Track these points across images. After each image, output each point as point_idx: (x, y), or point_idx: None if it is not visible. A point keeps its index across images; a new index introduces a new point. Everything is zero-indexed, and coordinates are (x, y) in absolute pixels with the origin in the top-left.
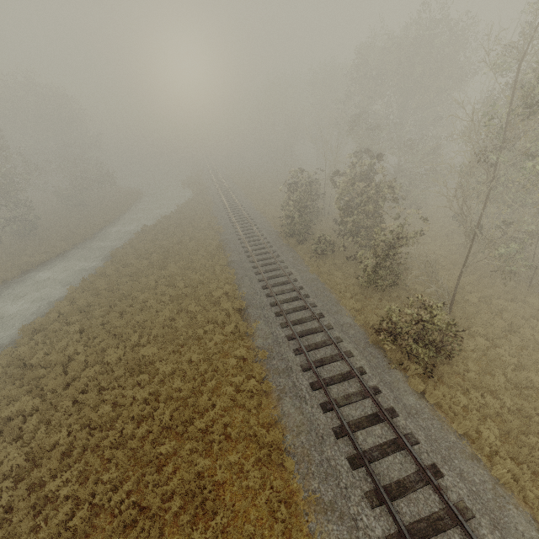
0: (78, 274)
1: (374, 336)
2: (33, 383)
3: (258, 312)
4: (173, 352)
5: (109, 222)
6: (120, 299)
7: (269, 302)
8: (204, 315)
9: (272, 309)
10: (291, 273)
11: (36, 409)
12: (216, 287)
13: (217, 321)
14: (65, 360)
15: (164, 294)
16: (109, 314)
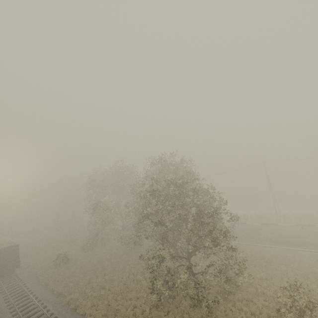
0: None
1: None
2: None
3: None
4: None
5: None
6: None
7: None
8: None
9: None
10: None
11: None
12: None
13: None
14: None
15: None
16: None
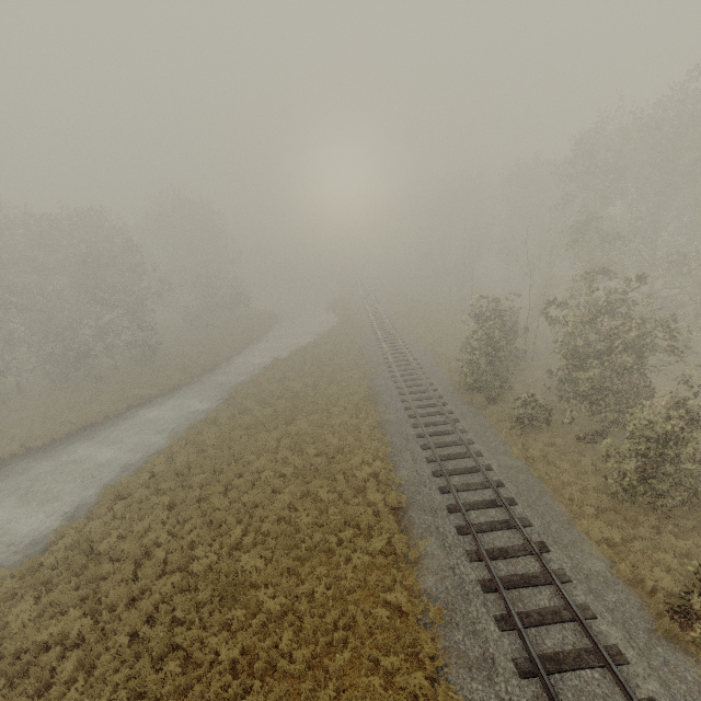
0: (187, 418)
1: (666, 620)
2: (92, 585)
3: (427, 520)
4: (288, 570)
5: (234, 351)
6: (228, 462)
7: (444, 503)
8: (339, 508)
9: (451, 518)
10: (480, 453)
11: (83, 636)
12: (360, 461)
13: (359, 523)
14: (140, 553)
15: (287, 462)
16: (210, 485)
